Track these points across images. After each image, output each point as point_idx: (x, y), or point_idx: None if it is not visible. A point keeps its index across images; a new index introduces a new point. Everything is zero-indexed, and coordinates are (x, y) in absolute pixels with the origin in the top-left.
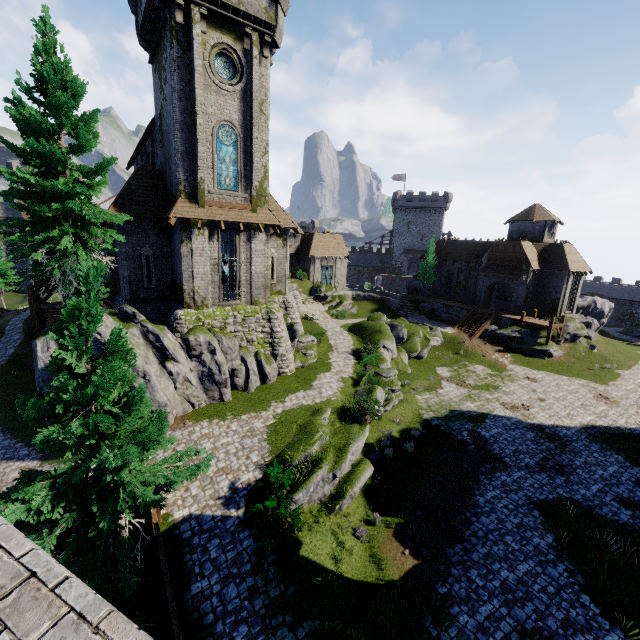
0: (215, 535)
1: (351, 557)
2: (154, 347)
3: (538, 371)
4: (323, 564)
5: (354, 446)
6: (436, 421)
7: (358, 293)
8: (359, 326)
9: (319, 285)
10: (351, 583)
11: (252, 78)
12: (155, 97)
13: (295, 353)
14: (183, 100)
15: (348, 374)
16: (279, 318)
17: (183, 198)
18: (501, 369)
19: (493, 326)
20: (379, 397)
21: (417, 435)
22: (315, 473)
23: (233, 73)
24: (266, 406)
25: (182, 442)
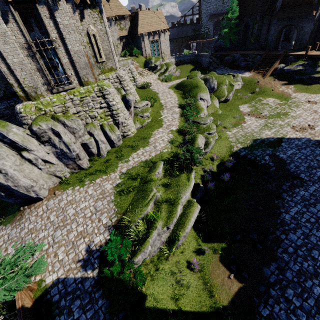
0: (76, 297)
1: (188, 290)
2: (5, 142)
3: (316, 94)
4: (165, 307)
5: (182, 198)
6: (244, 151)
7: (179, 59)
8: (181, 85)
9: (150, 58)
10: (189, 316)
11: None
12: None
13: (134, 117)
14: None
15: (175, 127)
16: (111, 93)
17: None
18: (287, 98)
19: (281, 64)
20: (200, 143)
21: (230, 165)
22: (150, 235)
23: None
24: (114, 168)
25: (53, 210)
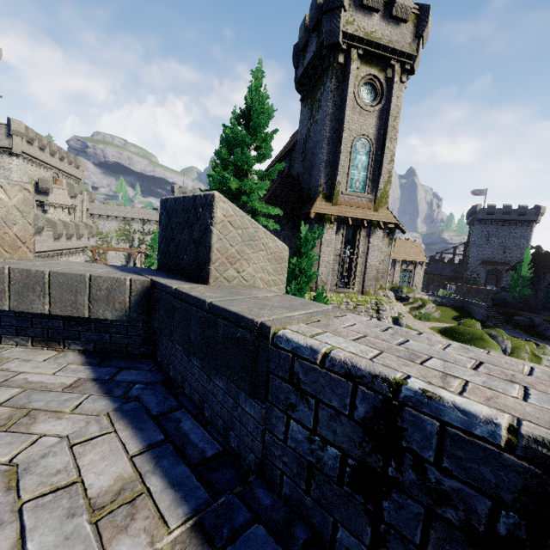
0: None
1: None
2: None
3: None
4: None
5: None
6: None
7: (435, 298)
8: (452, 330)
9: (400, 286)
10: None
11: (390, 99)
12: (301, 125)
13: None
14: (333, 121)
15: None
16: (387, 310)
17: (320, 198)
18: None
19: None
20: None
21: None
22: None
23: (373, 97)
24: None
25: None
